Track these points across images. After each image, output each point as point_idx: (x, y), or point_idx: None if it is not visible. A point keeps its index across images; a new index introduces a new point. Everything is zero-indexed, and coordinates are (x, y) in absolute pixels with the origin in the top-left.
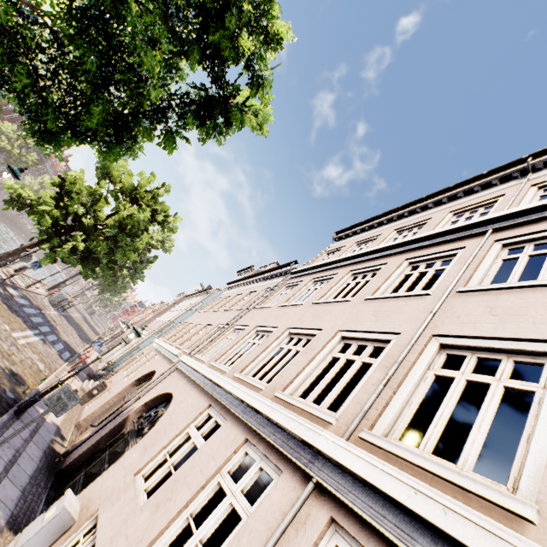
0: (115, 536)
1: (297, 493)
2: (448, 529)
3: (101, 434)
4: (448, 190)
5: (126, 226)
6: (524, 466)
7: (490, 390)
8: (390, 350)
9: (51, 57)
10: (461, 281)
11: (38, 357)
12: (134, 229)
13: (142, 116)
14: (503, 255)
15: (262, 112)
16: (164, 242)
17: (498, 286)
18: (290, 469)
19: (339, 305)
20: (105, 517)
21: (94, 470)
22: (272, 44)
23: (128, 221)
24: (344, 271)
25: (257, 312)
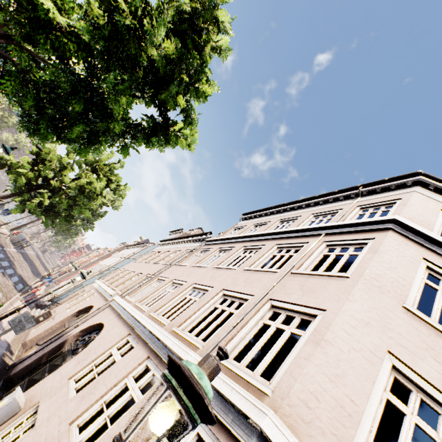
0: (51, 416)
1: None
2: (230, 397)
3: (44, 351)
4: (315, 198)
5: (85, 190)
6: (279, 371)
7: (284, 333)
8: (245, 306)
9: (51, 89)
10: (296, 266)
11: None
12: (91, 192)
13: (108, 134)
14: (325, 252)
15: (191, 136)
16: (114, 201)
17: (310, 273)
18: None
19: (228, 271)
20: (44, 405)
21: (36, 377)
22: (201, 98)
23: (87, 186)
24: (239, 246)
25: (176, 268)
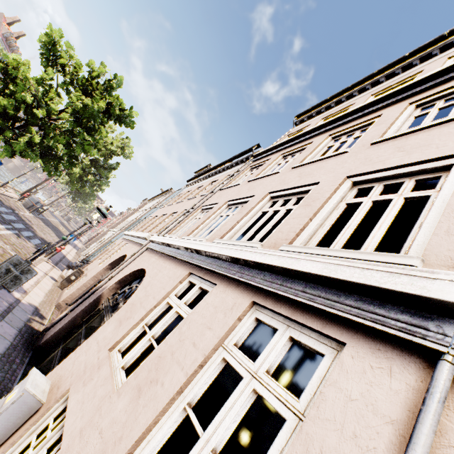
0: (86, 428)
1: (406, 381)
2: None
3: (76, 311)
4: (441, 38)
5: (82, 120)
6: None
7: None
8: None
9: None
10: None
11: (10, 248)
12: (90, 124)
13: None
14: None
15: None
16: (124, 148)
17: None
18: (359, 339)
19: (332, 159)
20: (75, 400)
21: (70, 345)
22: None
23: (83, 113)
24: (320, 137)
25: (224, 192)
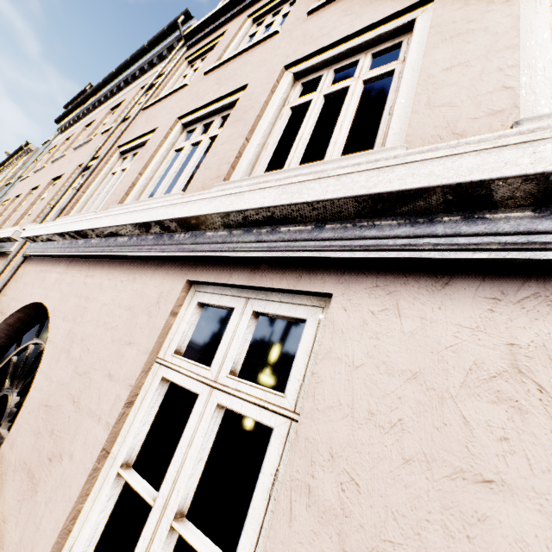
0: None
1: None
2: None
3: None
4: None
5: None
6: None
7: None
8: None
9: None
10: None
11: None
12: None
13: None
14: None
15: None
16: None
17: None
18: None
19: None
20: None
21: None
22: None
23: None
24: None
25: (157, 108)
